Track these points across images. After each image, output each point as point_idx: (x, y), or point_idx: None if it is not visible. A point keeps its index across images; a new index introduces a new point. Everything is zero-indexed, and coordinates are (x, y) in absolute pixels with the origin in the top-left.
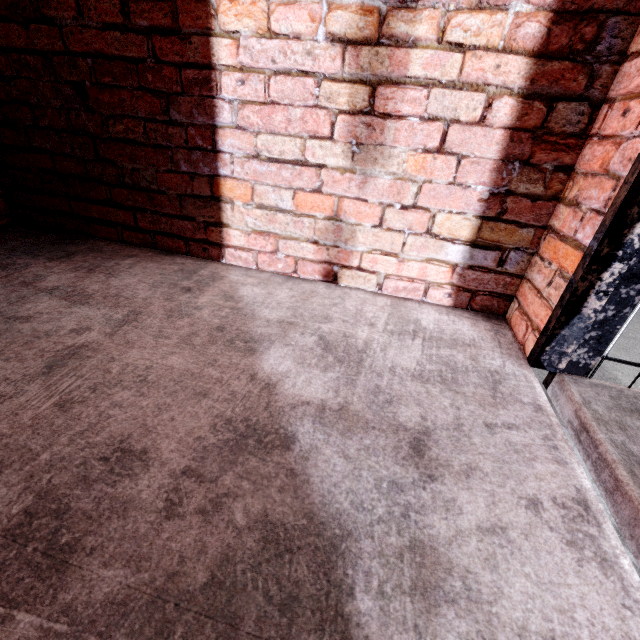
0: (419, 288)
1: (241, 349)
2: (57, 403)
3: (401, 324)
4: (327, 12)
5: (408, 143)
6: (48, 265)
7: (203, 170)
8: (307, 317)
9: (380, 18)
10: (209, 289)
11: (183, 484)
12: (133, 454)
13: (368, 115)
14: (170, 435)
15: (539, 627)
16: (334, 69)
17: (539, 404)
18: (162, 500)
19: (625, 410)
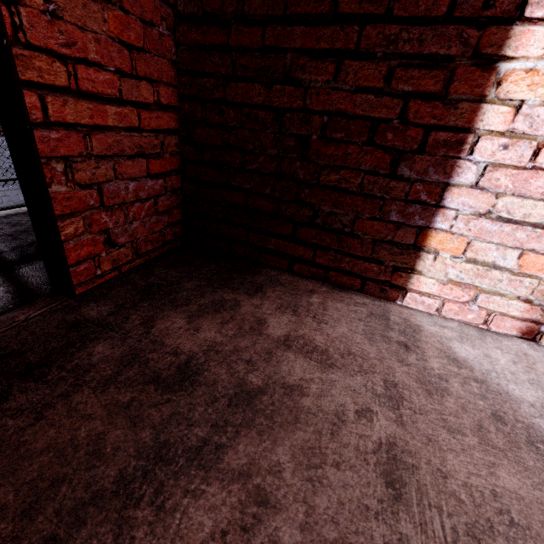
0: None
1: None
2: None
3: None
4: None
5: None
6: (254, 303)
7: (413, 221)
8: None
9: None
10: (424, 346)
11: None
12: None
13: None
14: None
15: None
16: None
17: None
18: None
19: None
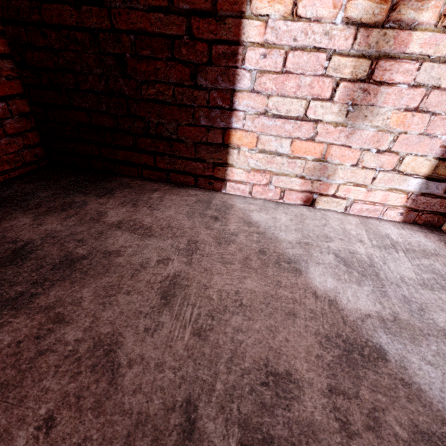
0: (378, 209)
1: (289, 270)
2: (193, 332)
3: (380, 239)
4: (347, 0)
5: (393, 104)
6: (100, 201)
7: (218, 124)
8: (314, 237)
9: (392, 6)
10: (230, 217)
11: (337, 402)
12: (282, 377)
13: (365, 82)
14: (296, 355)
15: None
16: (344, 46)
17: None
18: (333, 420)
19: None
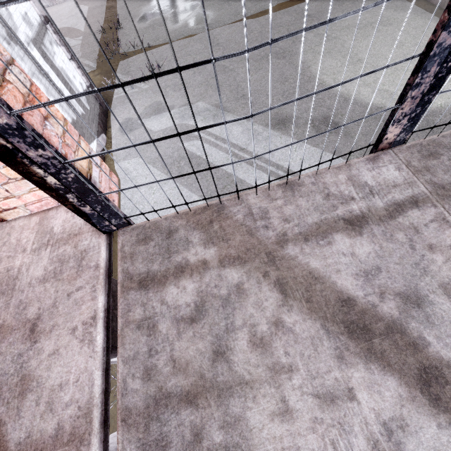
0: (49, 201)
1: None
2: None
3: (42, 239)
4: None
5: None
6: None
7: None
8: None
9: None
10: None
11: None
12: None
13: None
14: None
15: (58, 382)
16: None
17: (98, 263)
18: None
19: (139, 241)
